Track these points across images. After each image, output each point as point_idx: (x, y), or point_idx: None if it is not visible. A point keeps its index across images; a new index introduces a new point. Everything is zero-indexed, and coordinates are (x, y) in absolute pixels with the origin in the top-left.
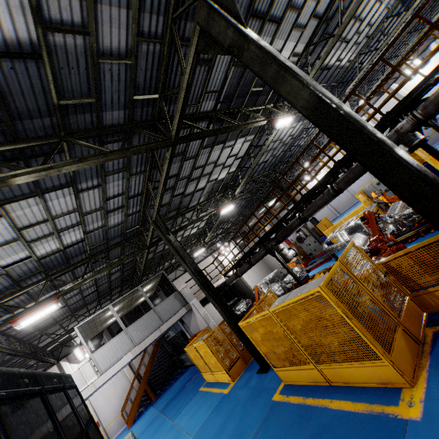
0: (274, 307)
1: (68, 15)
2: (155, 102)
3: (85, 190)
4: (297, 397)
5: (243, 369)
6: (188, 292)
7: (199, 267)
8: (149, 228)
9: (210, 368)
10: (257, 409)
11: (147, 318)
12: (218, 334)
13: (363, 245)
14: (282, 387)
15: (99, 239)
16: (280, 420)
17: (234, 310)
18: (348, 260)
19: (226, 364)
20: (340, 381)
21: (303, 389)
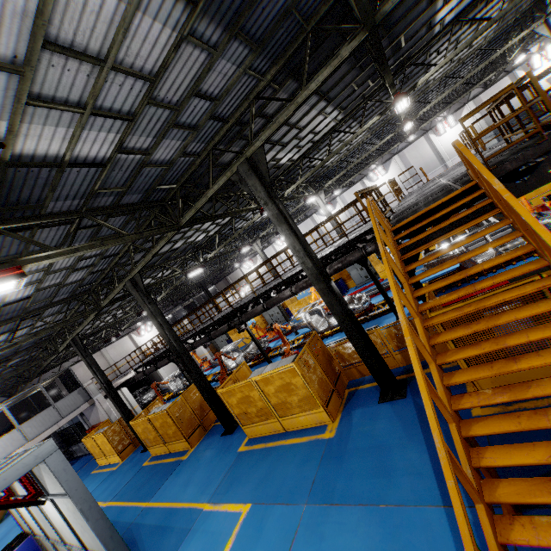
0: (149, 415)
1: (53, 283)
2: (93, 284)
3: (20, 330)
4: (155, 461)
5: (133, 451)
6: (93, 388)
7: (111, 349)
8: (65, 339)
9: (105, 453)
10: (132, 473)
11: (45, 414)
12: (116, 427)
13: (235, 363)
14: (151, 458)
15: (12, 350)
16: (142, 474)
17: (141, 399)
18: (188, 393)
19: (118, 449)
20: (174, 450)
21: (159, 457)
